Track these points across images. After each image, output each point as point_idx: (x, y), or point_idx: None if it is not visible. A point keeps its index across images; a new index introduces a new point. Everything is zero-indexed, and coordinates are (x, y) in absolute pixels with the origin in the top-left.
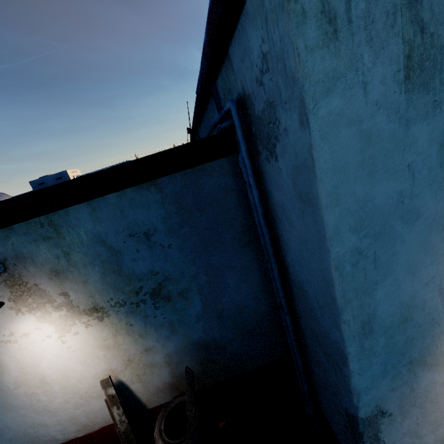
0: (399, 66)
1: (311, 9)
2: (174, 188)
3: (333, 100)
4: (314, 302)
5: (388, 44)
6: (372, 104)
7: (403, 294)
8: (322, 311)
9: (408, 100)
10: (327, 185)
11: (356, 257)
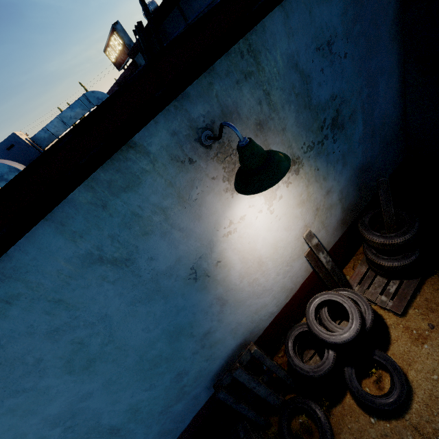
0: None
1: None
2: None
3: None
4: None
5: None
6: None
7: None
8: None
9: None
10: None
11: None
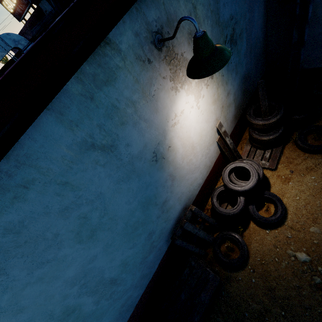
0: None
1: None
2: None
3: None
4: None
5: None
6: None
7: None
8: None
9: None
10: None
11: None
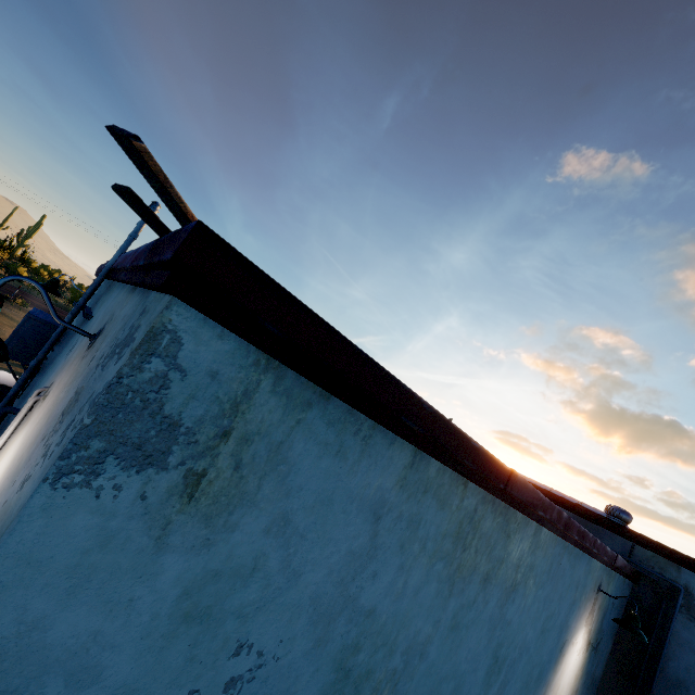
0: None
1: None
2: (624, 586)
3: None
4: (694, 693)
5: None
6: None
7: None
8: None
9: None
10: None
11: None
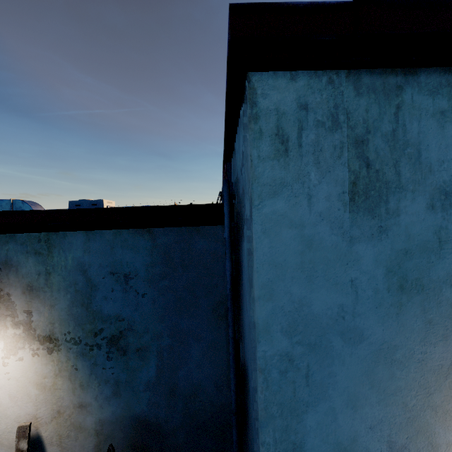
0: (345, 189)
1: (268, 131)
2: (166, 240)
3: (278, 202)
4: (252, 407)
5: (335, 170)
6: (316, 214)
7: (340, 431)
8: (254, 421)
9: (352, 219)
10: (262, 276)
11: (286, 364)
